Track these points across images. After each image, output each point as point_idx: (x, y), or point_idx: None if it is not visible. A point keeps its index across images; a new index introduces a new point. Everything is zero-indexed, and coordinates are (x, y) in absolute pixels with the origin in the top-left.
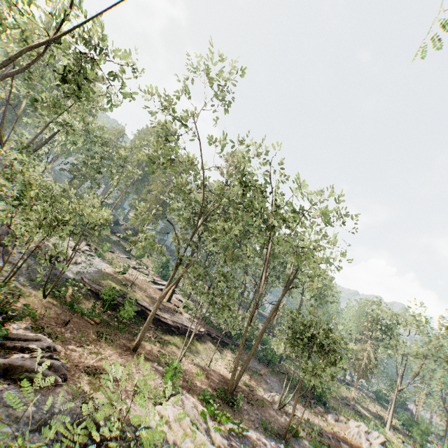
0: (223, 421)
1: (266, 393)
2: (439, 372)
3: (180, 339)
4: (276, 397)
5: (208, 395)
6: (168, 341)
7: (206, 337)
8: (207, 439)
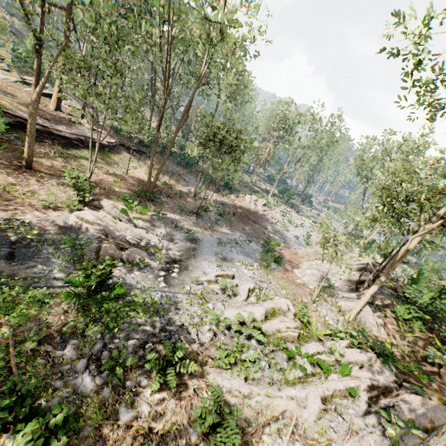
0: (143, 212)
1: (184, 188)
2: (314, 158)
3: (88, 153)
4: (192, 190)
5: (128, 197)
6: (73, 155)
7: (120, 148)
8: (131, 226)
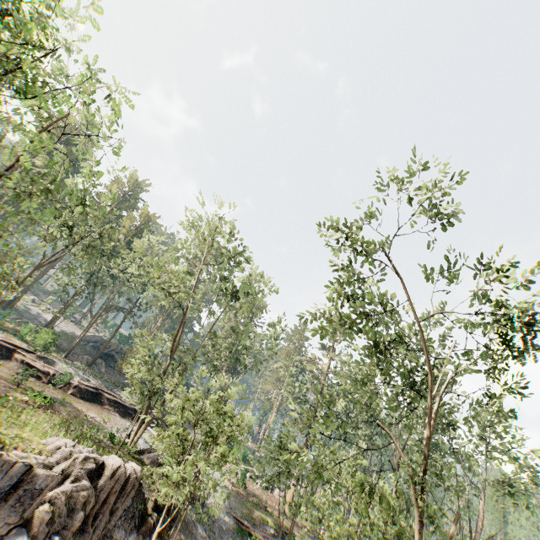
0: None
1: None
2: None
3: None
4: None
5: None
6: None
7: None
8: None
